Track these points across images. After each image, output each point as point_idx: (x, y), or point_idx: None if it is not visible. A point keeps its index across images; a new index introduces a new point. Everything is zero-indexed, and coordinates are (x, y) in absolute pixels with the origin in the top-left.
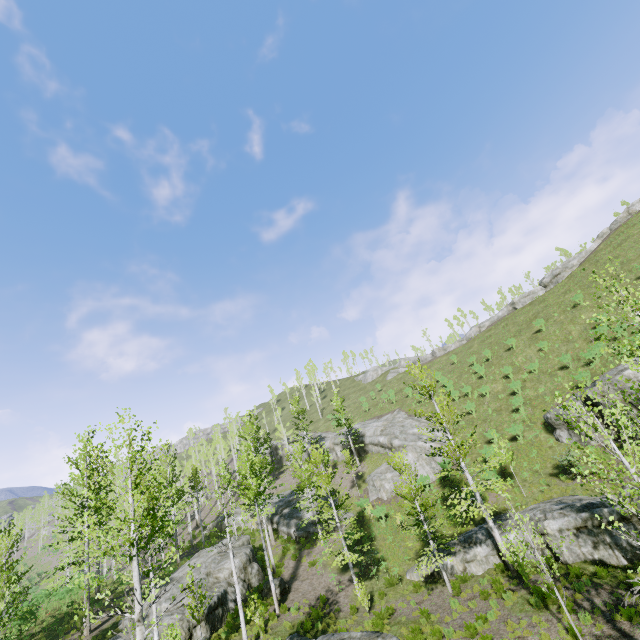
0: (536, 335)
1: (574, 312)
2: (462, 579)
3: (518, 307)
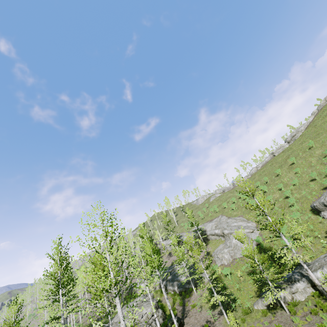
0: (291, 166)
1: (310, 151)
2: (293, 304)
3: (276, 154)
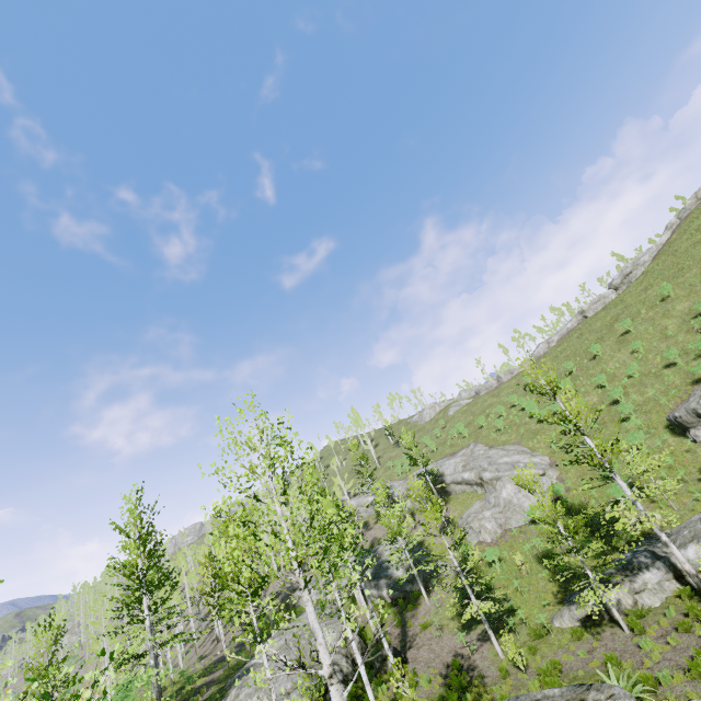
0: (624, 337)
1: (665, 306)
2: (637, 615)
3: (589, 315)
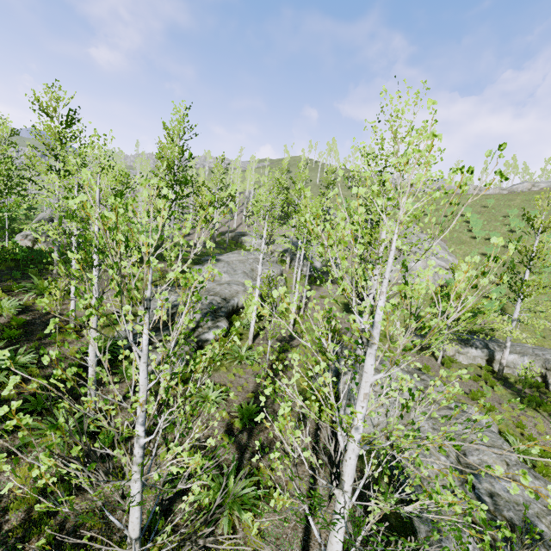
0: None
1: None
2: (450, 360)
3: None
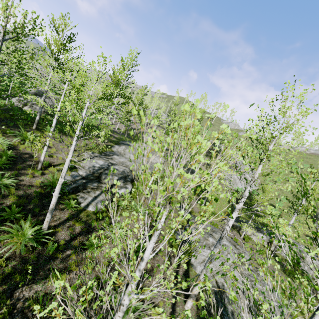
0: None
1: None
2: (248, 237)
3: None
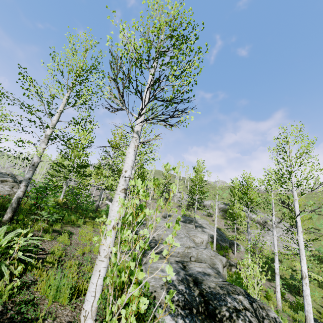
0: None
1: None
2: None
3: None
